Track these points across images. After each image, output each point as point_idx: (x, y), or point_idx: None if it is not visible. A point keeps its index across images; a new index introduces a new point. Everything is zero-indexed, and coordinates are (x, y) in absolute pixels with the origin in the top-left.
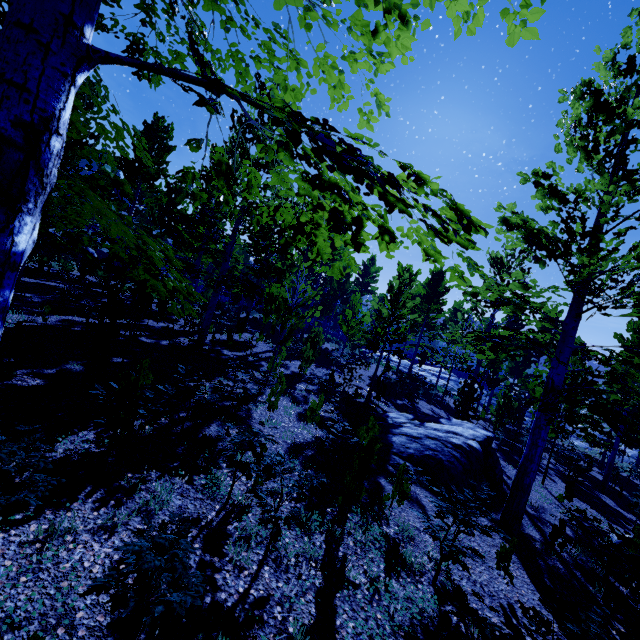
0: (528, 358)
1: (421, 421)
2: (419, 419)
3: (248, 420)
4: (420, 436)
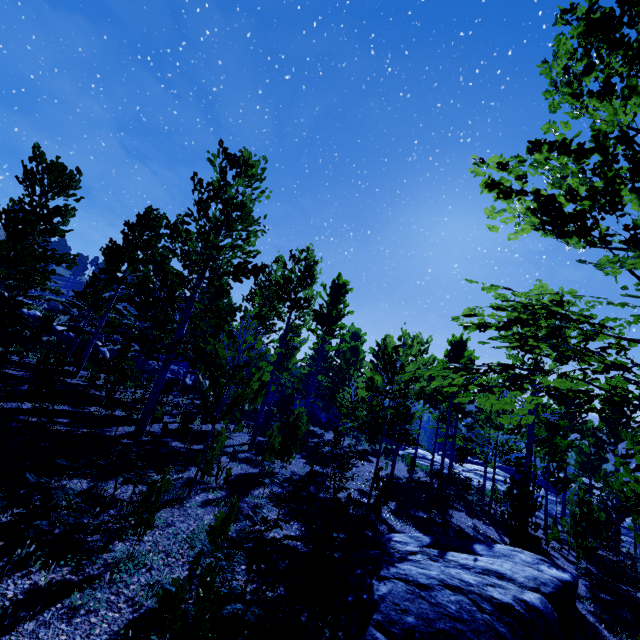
0: (601, 446)
1: (442, 548)
2: (439, 545)
3: (93, 554)
4: (431, 583)
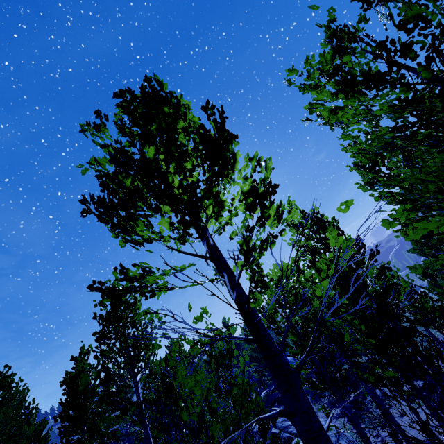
0: None
1: None
2: None
3: None
4: None
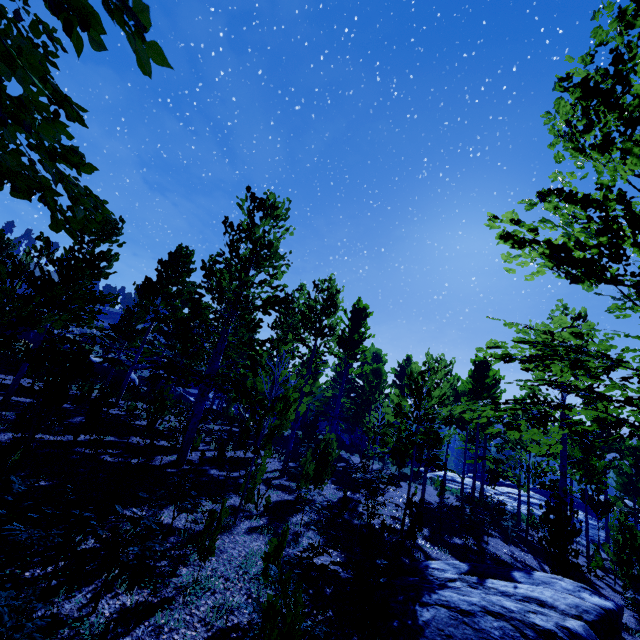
0: None
1: (481, 576)
2: (477, 572)
3: (164, 578)
4: (472, 609)
